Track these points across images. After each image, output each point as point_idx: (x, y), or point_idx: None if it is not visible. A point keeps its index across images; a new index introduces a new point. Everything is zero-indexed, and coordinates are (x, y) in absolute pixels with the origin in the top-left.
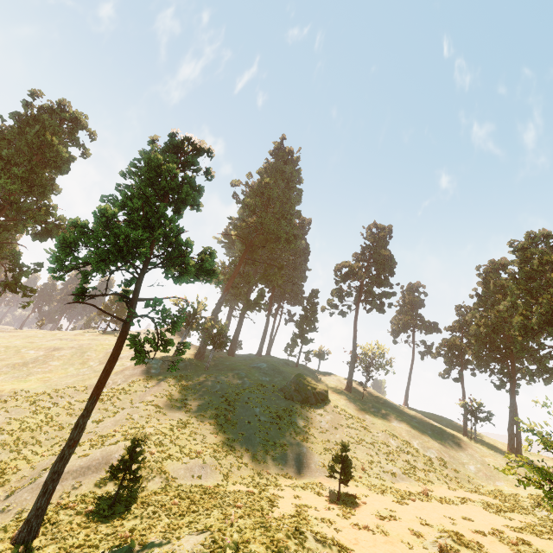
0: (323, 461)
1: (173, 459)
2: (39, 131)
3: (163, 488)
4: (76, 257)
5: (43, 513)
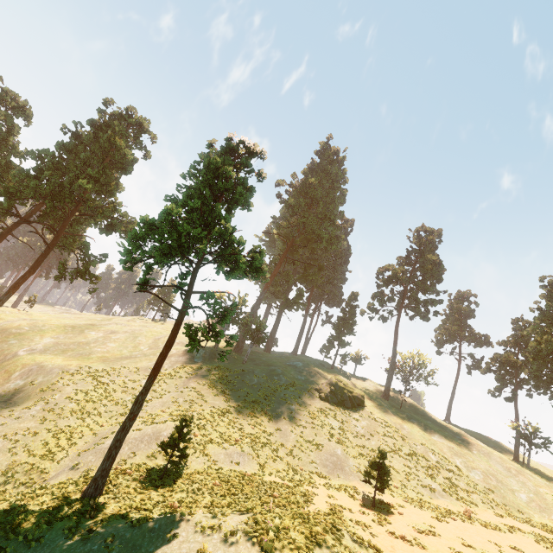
0: (358, 466)
1: (214, 443)
2: (110, 136)
3: (205, 469)
4: (144, 251)
5: (107, 475)
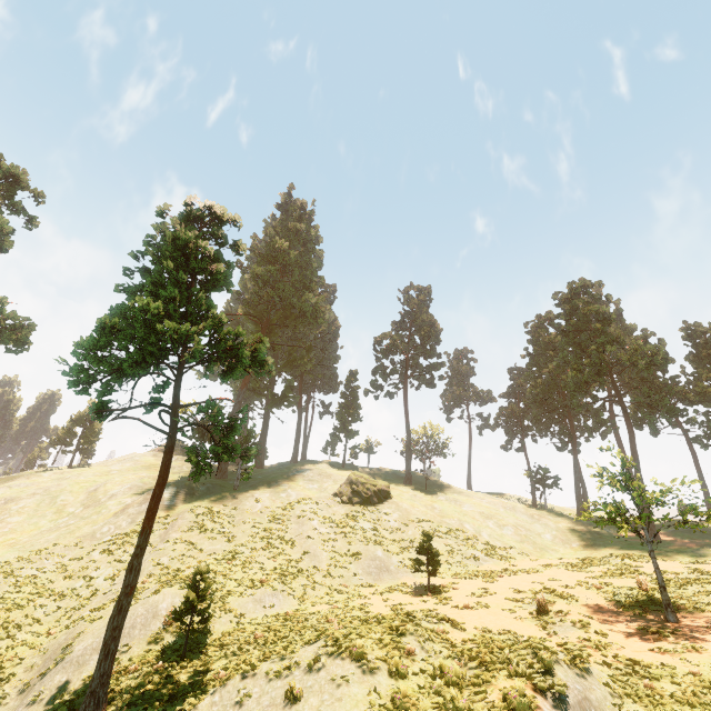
0: (402, 561)
1: (234, 594)
2: None
3: (235, 627)
4: (109, 364)
5: (109, 680)
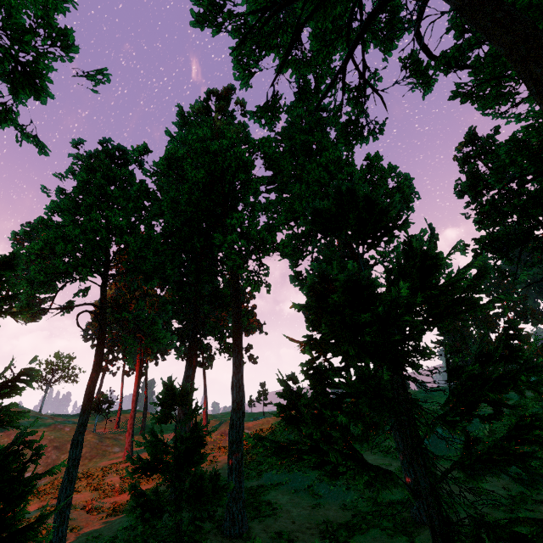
0: None
1: None
2: None
3: None
4: None
5: None
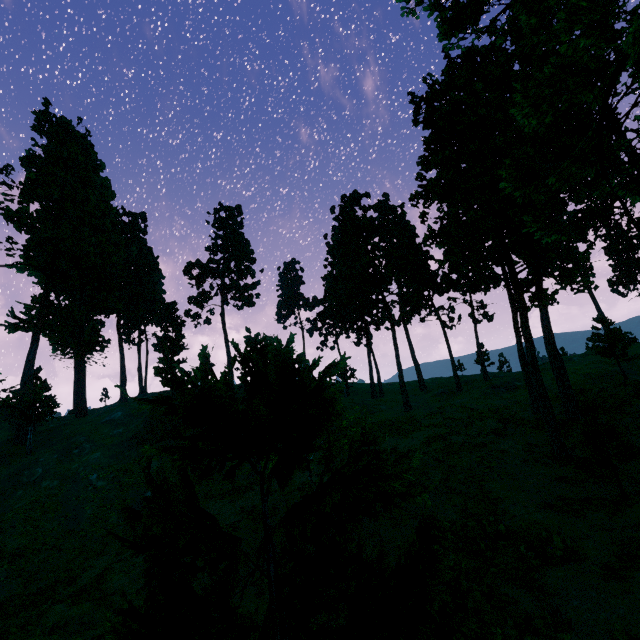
0: None
1: None
2: None
3: None
4: None
5: None
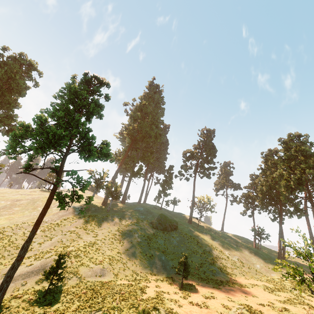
0: (174, 264)
1: (84, 265)
2: (7, 71)
3: (78, 283)
4: (23, 146)
5: (0, 302)
